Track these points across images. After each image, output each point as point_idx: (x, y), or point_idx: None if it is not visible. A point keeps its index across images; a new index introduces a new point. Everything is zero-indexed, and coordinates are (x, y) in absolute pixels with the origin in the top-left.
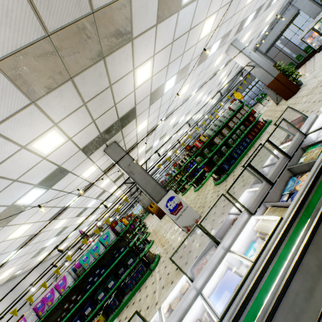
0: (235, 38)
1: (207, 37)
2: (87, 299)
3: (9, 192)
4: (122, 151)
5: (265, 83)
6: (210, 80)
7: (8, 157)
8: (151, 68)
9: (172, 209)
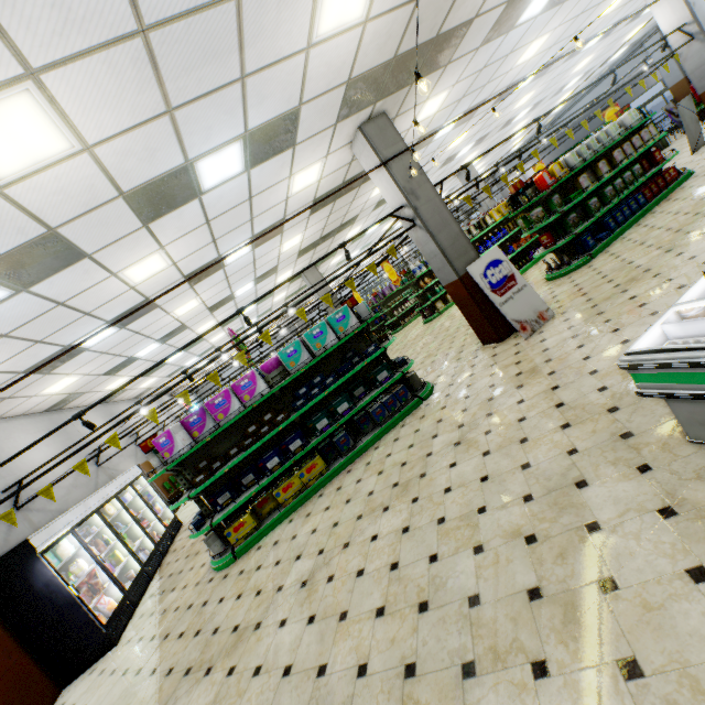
0: None
1: None
2: (284, 432)
3: (213, 114)
4: (399, 141)
5: (699, 89)
6: (565, 60)
7: None
8: None
9: (496, 283)
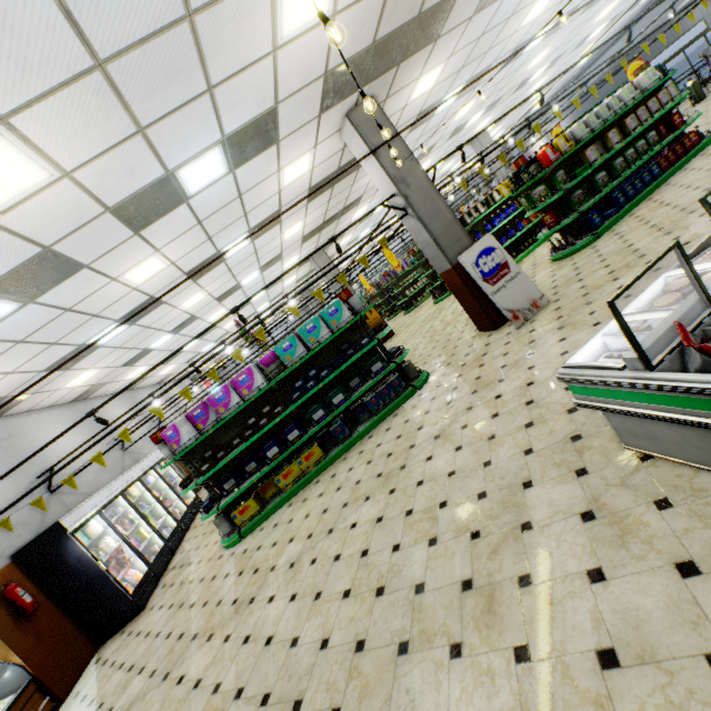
0: None
1: None
2: (284, 422)
3: (186, 126)
4: (388, 126)
5: None
6: (583, 11)
7: None
8: None
9: (488, 272)
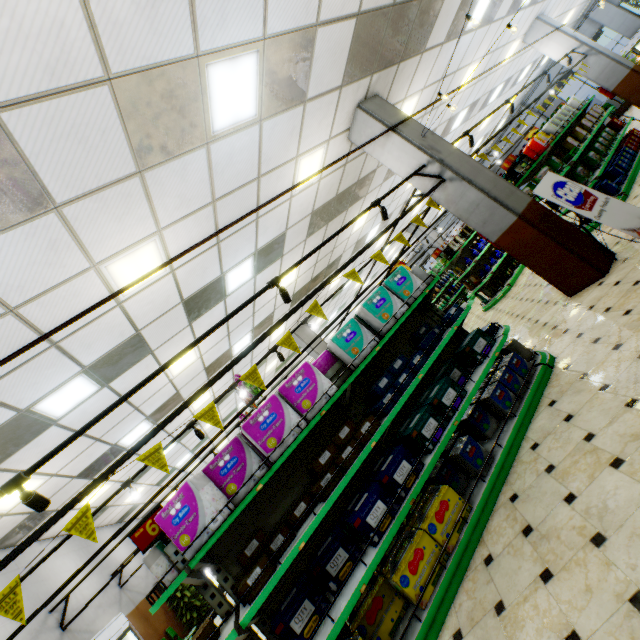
0: (543, 9)
1: None
2: (366, 463)
3: None
4: (400, 112)
5: (609, 87)
6: (479, 110)
7: None
8: None
9: (574, 200)
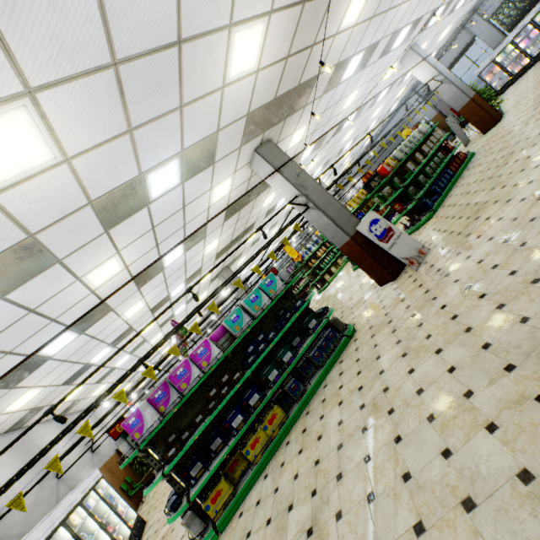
0: (415, 40)
1: (409, 3)
2: (239, 391)
3: (160, 134)
4: (284, 155)
5: (456, 109)
6: (368, 109)
7: (211, 32)
8: (363, 4)
9: (380, 235)
